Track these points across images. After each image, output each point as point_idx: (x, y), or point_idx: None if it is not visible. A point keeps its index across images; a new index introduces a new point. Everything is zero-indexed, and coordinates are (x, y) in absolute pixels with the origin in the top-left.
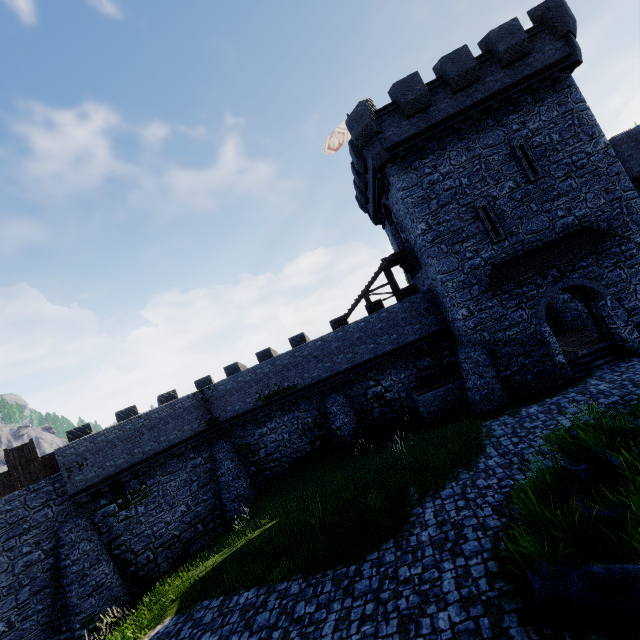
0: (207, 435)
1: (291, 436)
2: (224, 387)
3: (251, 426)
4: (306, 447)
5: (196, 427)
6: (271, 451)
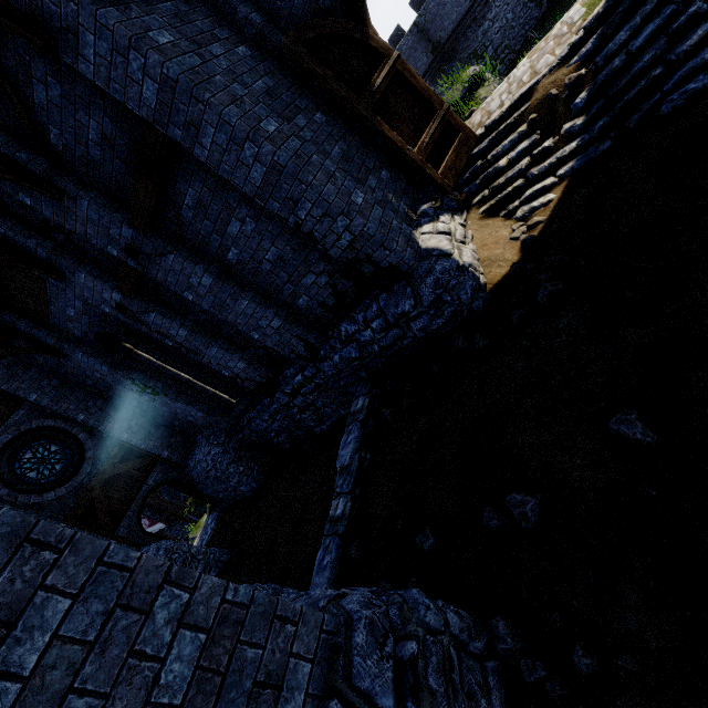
0: (436, 64)
1: (515, 13)
2: (434, 3)
3: (471, 31)
4: (533, 14)
5: (426, 61)
6: (498, 44)
